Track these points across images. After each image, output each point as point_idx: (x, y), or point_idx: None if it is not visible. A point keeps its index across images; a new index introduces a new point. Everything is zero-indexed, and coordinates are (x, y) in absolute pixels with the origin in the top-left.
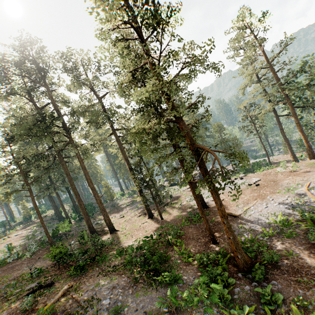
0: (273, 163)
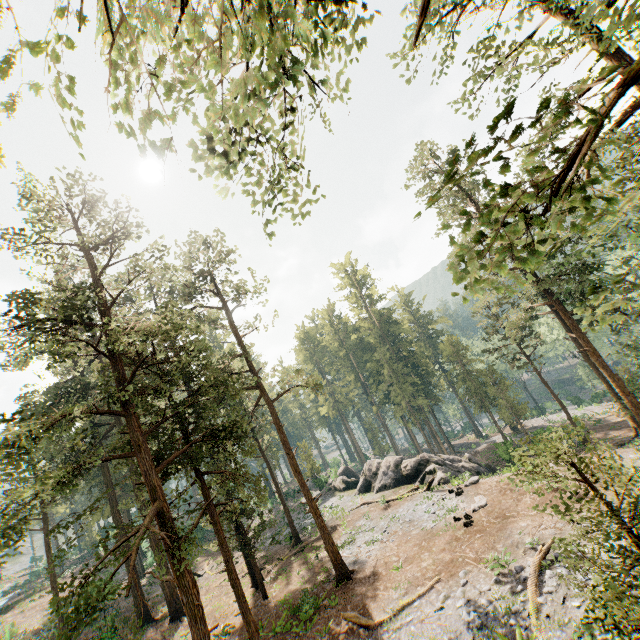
0: (599, 428)
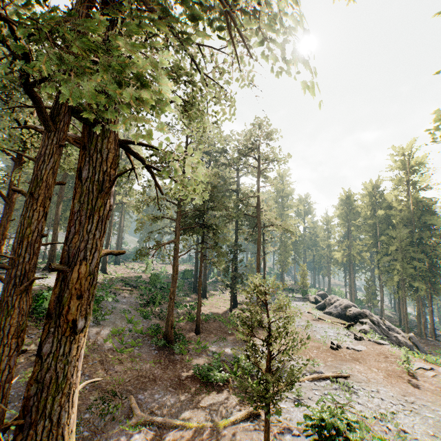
0: None
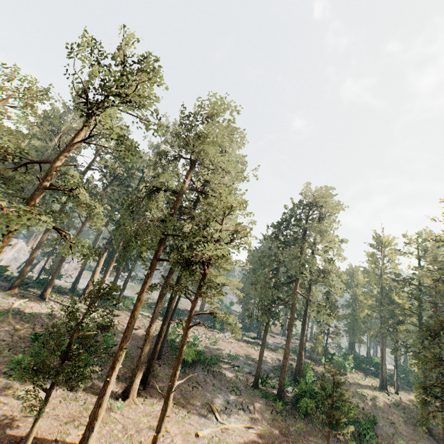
0: None
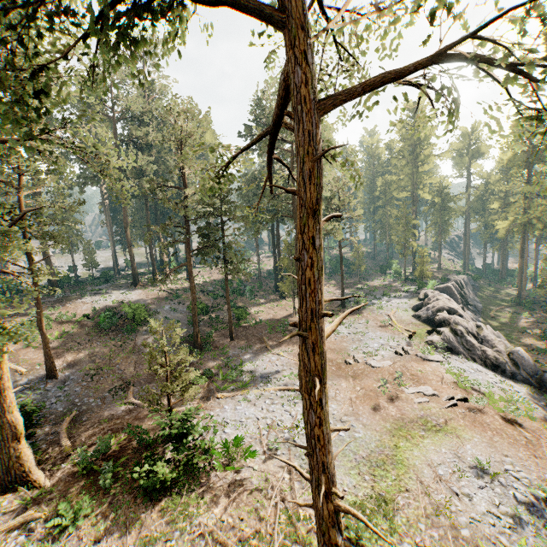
0: None
